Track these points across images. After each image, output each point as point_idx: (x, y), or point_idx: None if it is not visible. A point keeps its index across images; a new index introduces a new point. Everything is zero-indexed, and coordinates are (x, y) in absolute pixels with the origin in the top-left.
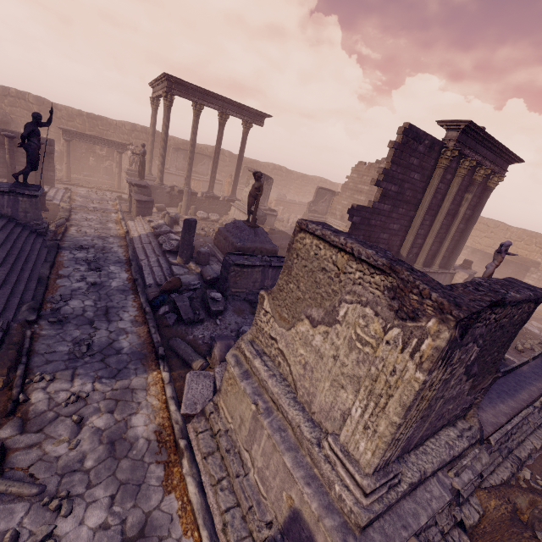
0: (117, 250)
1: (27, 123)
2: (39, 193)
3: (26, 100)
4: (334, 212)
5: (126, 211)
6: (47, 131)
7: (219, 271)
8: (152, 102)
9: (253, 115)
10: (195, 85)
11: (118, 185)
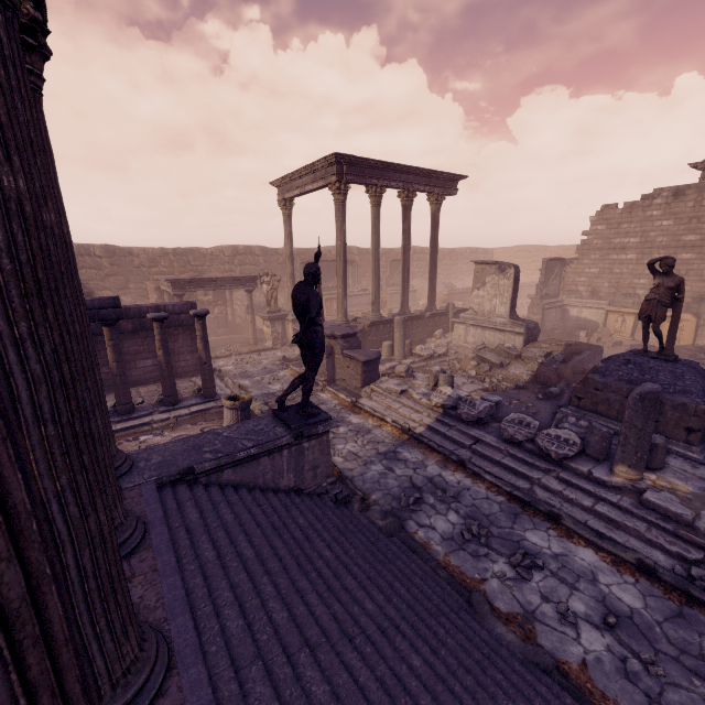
0: (455, 479)
1: (303, 289)
2: (335, 422)
3: (91, 255)
4: (574, 288)
5: (324, 380)
6: (124, 290)
7: (702, 472)
8: (283, 207)
9: (443, 182)
10: (373, 160)
11: (254, 339)
